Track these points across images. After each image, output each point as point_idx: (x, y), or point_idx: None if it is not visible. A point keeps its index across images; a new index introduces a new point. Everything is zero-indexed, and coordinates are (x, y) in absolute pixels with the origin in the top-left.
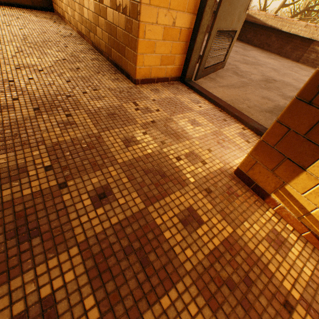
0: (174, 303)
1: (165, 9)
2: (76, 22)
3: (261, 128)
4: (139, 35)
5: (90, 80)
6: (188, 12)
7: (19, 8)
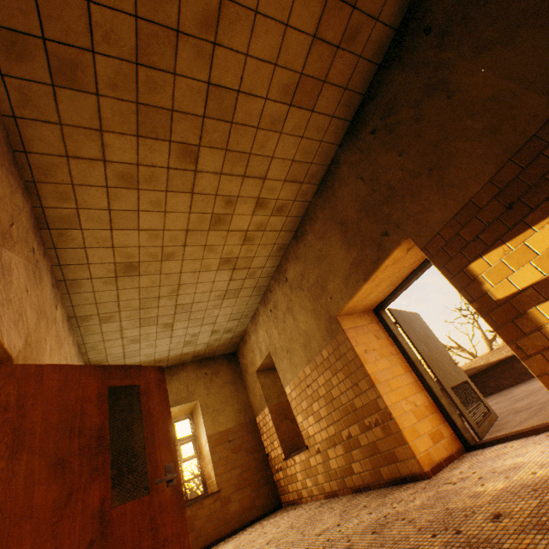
0: None
1: (403, 400)
2: (321, 486)
3: None
4: (399, 427)
5: (386, 502)
6: (417, 392)
7: (252, 524)
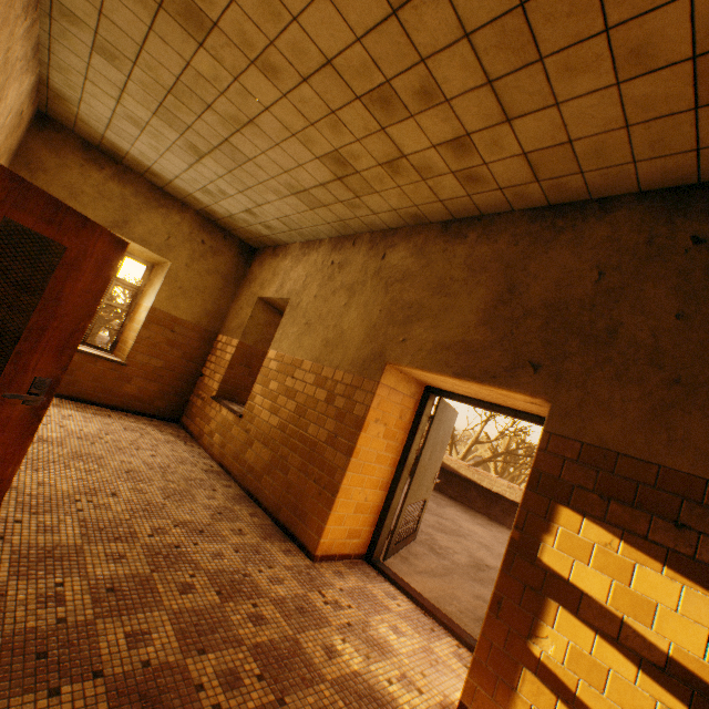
0: None
1: (360, 488)
2: (224, 453)
3: None
4: (332, 508)
5: (260, 550)
6: (380, 489)
7: (136, 415)
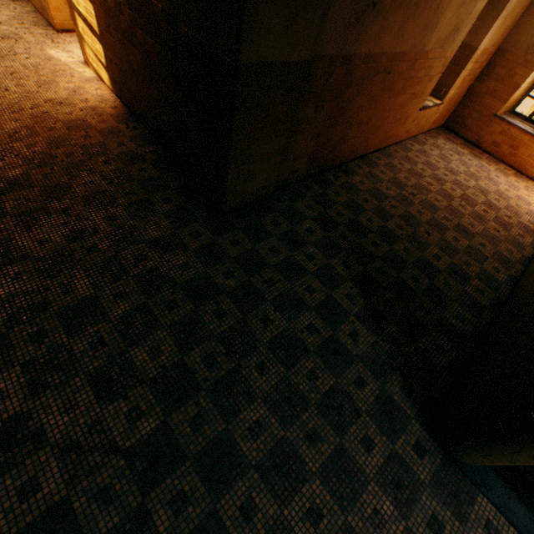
0: (43, 72)
1: None
2: None
3: None
4: (48, 3)
5: (30, 30)
6: None
7: None
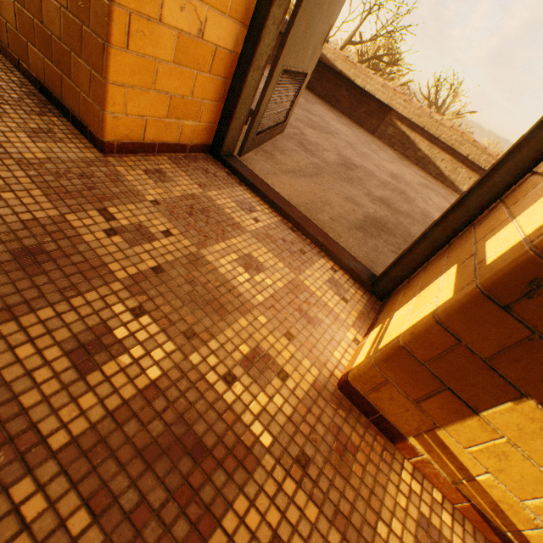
0: None
1: None
2: None
3: (360, 269)
4: (111, 36)
5: None
6: (232, 16)
7: None
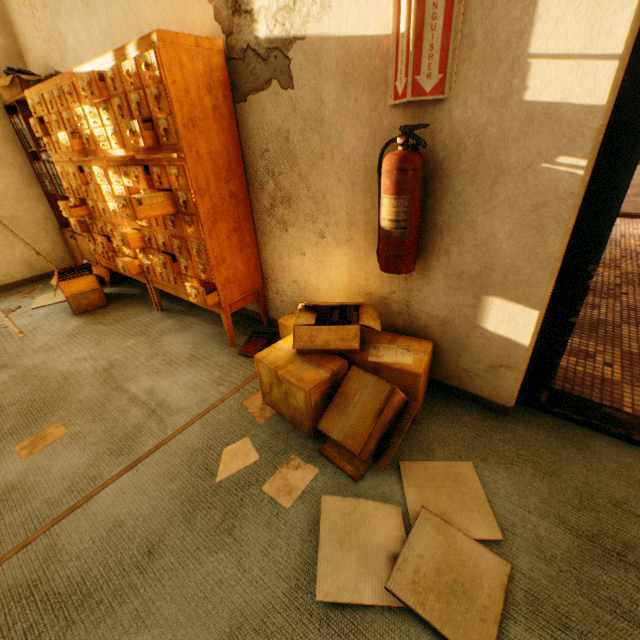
0: None
1: None
2: None
3: None
4: None
5: None
6: None
7: None
